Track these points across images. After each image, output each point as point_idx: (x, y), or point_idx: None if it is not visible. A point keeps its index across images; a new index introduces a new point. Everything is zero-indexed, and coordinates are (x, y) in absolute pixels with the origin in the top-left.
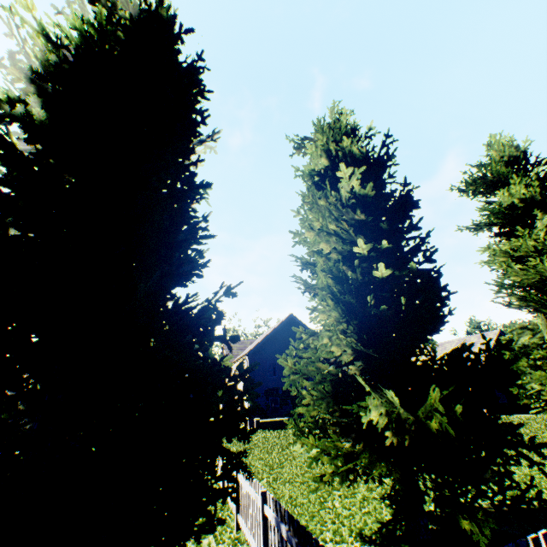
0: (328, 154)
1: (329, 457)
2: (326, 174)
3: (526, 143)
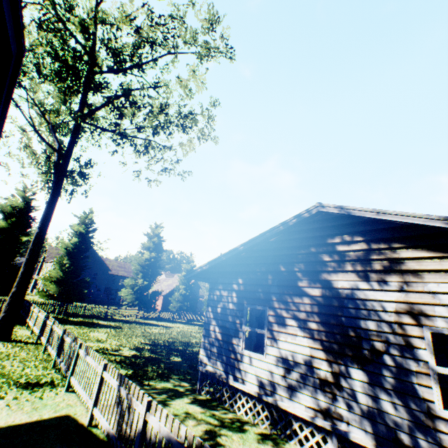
0: (77, 227)
1: (41, 295)
2: (76, 231)
3: (160, 229)
